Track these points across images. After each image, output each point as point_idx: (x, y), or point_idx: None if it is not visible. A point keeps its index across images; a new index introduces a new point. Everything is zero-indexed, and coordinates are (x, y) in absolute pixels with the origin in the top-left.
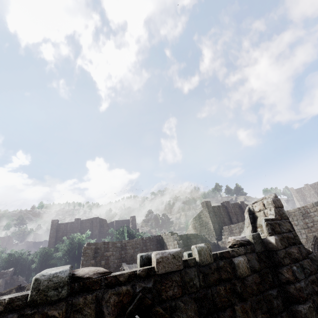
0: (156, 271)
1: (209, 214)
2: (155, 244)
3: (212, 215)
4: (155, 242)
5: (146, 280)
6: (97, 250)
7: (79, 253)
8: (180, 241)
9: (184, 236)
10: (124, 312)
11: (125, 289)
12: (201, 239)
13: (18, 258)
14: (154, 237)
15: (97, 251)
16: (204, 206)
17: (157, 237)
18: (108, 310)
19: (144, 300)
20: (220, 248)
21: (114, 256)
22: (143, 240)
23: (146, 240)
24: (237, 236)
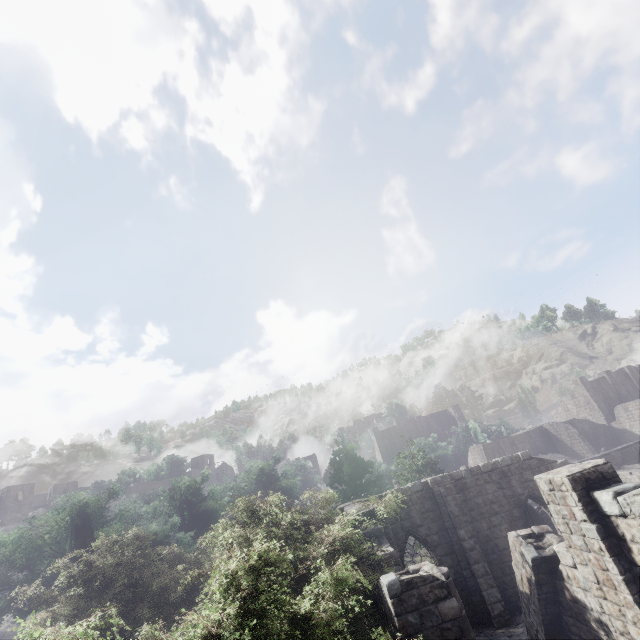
0: (639, 442)
1: (588, 393)
2: (540, 436)
3: (593, 393)
4: (539, 434)
5: (638, 444)
6: (493, 449)
7: (435, 458)
8: (575, 430)
9: (567, 423)
10: (637, 450)
11: (635, 446)
12: (588, 423)
13: (381, 470)
14: (536, 430)
15: (493, 449)
16: (578, 385)
17: (539, 428)
18: (634, 450)
19: (639, 448)
20: (614, 428)
21: (509, 452)
22: (527, 434)
23: (530, 433)
24: (635, 414)
